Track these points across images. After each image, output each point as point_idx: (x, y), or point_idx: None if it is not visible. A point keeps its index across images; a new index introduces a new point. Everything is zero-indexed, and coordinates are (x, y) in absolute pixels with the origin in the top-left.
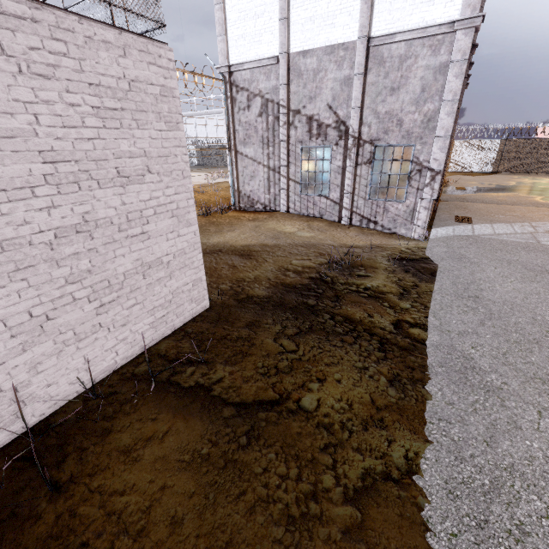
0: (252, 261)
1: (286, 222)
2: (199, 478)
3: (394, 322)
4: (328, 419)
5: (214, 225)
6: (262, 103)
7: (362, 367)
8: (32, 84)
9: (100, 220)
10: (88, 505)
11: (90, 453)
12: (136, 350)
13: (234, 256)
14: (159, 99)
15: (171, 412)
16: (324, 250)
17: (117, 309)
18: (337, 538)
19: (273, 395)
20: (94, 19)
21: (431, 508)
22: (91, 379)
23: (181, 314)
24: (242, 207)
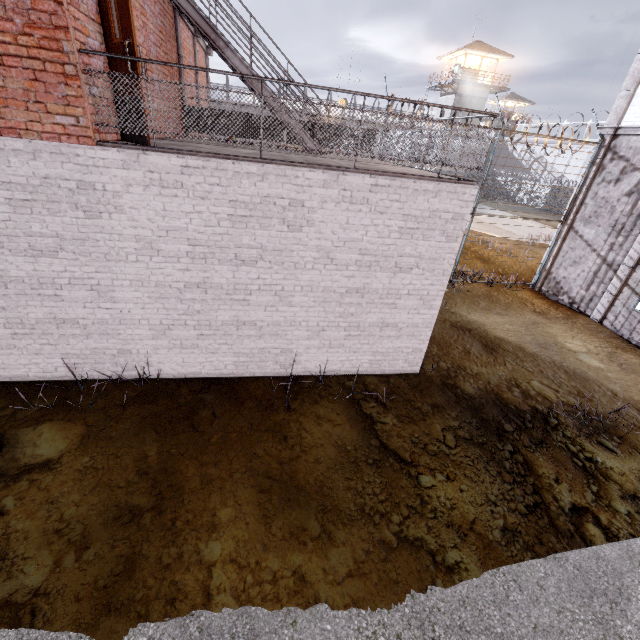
0: (490, 356)
1: (580, 334)
2: (338, 455)
3: (579, 505)
4: (428, 499)
5: (489, 300)
6: (639, 180)
7: (493, 500)
8: (372, 217)
9: (372, 289)
10: (294, 424)
11: (305, 405)
12: (354, 371)
13: (478, 342)
14: (449, 221)
15: (347, 416)
16: (592, 391)
17: (355, 341)
18: (375, 537)
19: (407, 456)
20: (426, 176)
21: (440, 589)
22: (324, 371)
23: (393, 365)
24: (543, 290)
